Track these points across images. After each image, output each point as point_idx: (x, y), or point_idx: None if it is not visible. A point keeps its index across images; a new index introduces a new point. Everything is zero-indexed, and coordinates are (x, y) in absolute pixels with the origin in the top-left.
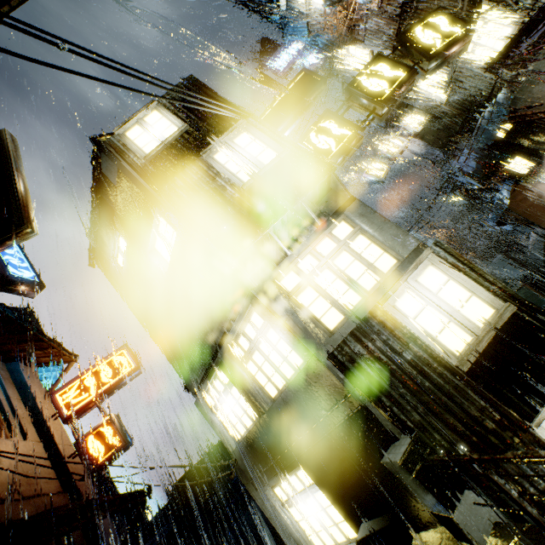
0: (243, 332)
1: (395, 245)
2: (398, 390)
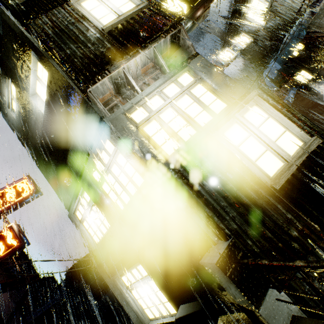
0: (100, 158)
1: (227, 92)
2: (220, 203)
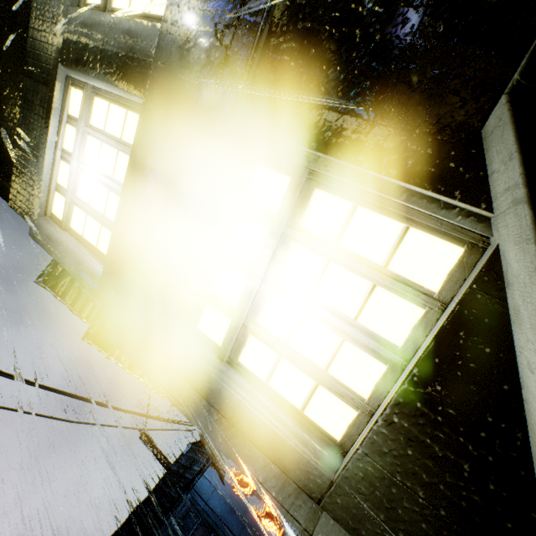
0: None
1: None
2: None
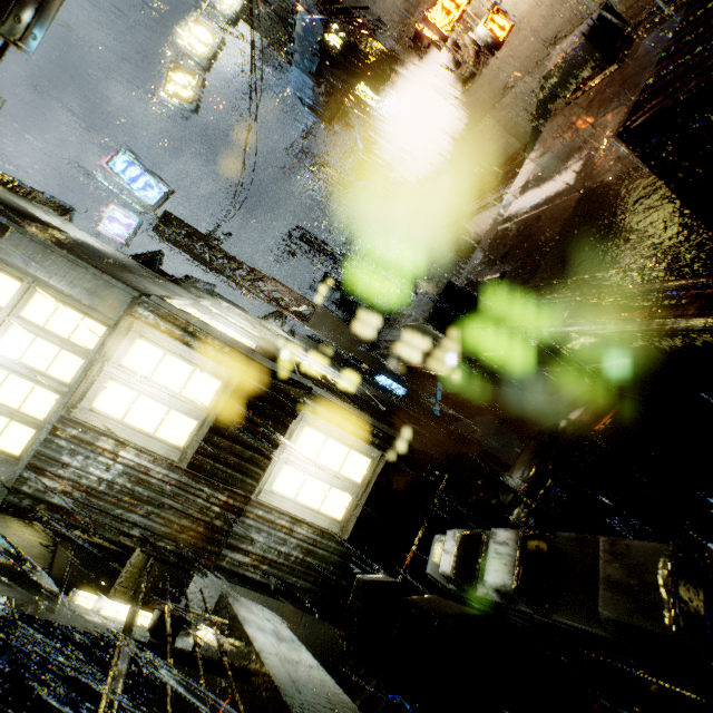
0: None
1: (97, 306)
2: (111, 514)
